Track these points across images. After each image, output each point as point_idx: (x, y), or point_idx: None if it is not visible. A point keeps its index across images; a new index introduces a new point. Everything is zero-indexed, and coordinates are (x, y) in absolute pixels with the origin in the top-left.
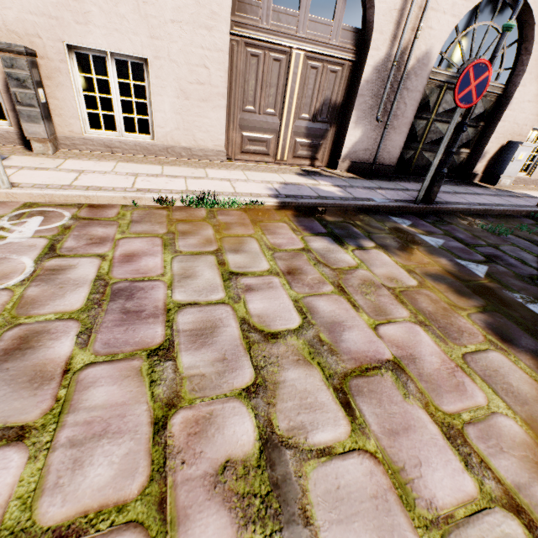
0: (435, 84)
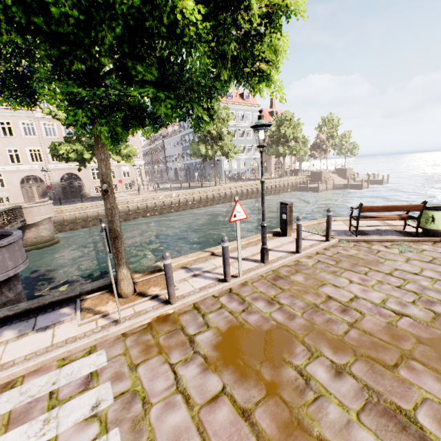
0: (65, 185)
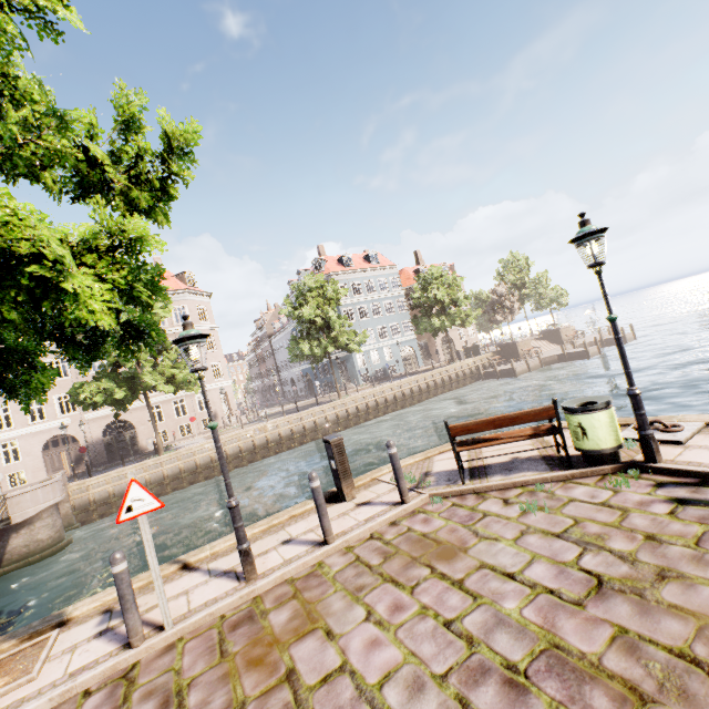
0: (110, 439)
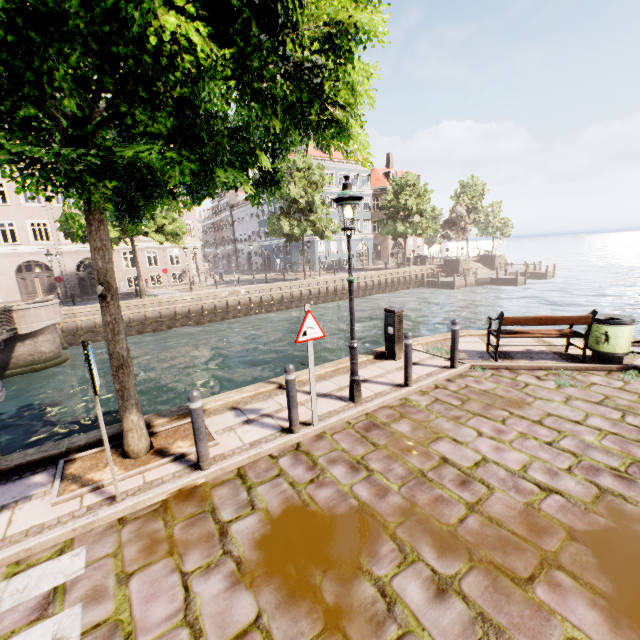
0: (83, 275)
